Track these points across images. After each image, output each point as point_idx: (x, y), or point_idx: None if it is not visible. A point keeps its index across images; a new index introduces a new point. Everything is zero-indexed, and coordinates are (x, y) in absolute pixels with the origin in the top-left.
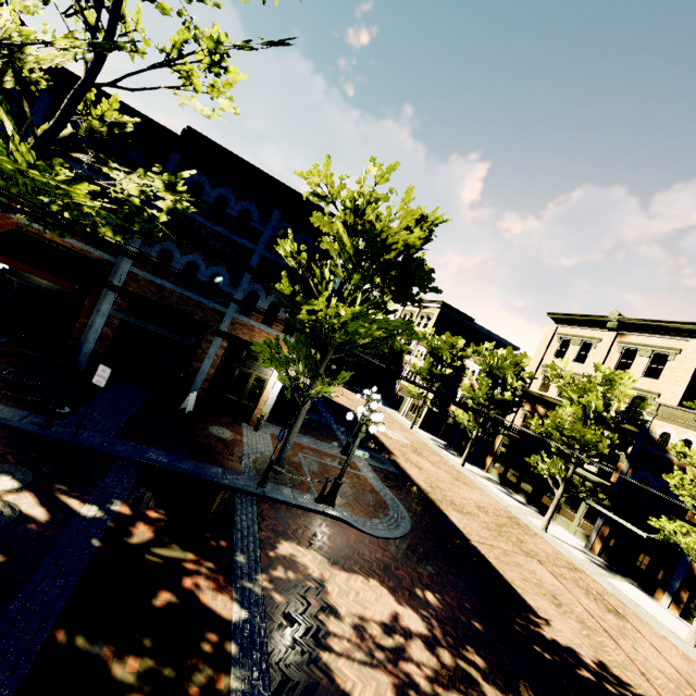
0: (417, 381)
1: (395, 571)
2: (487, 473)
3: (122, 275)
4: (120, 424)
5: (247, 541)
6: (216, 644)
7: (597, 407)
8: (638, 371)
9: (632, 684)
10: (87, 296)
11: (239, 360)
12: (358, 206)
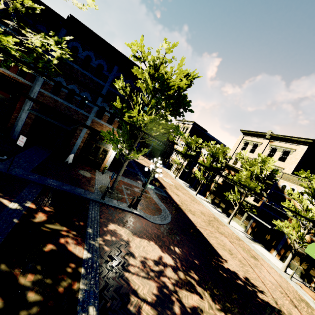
0: (179, 157)
1: (162, 238)
2: (206, 199)
3: (35, 92)
4: (33, 166)
5: (93, 222)
6: (74, 268)
7: (257, 172)
8: (276, 158)
9: (258, 286)
10: (17, 102)
11: (95, 140)
12: (156, 64)
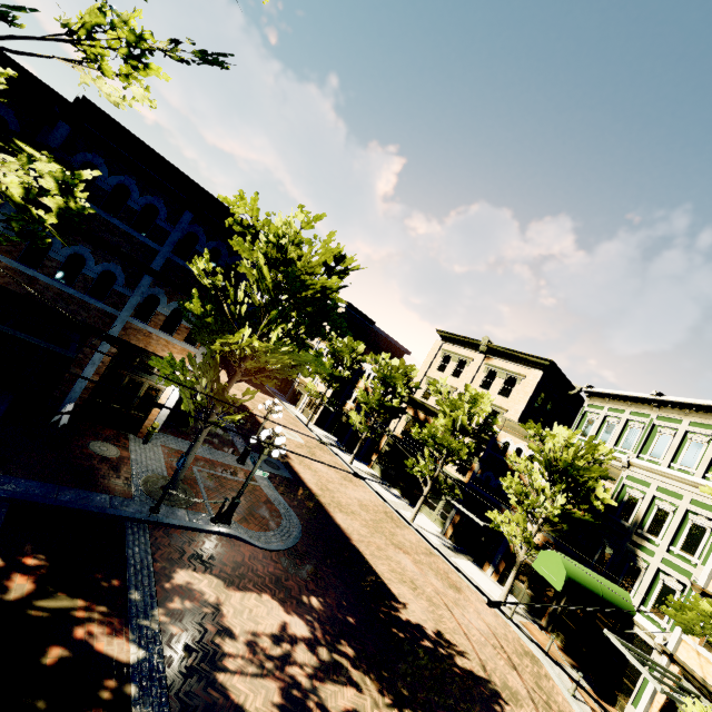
0: (316, 378)
1: (285, 582)
2: (372, 469)
3: None
4: None
5: (141, 575)
6: (116, 689)
7: (463, 421)
8: (496, 390)
9: (457, 644)
10: None
11: (130, 367)
12: (281, 242)
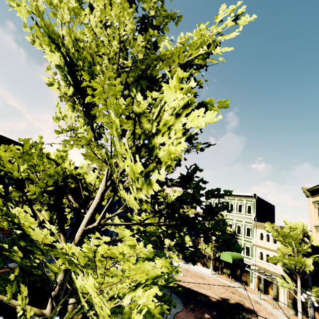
0: None
1: (198, 316)
2: None
3: None
4: None
5: None
6: None
7: None
8: None
9: (225, 297)
10: None
11: None
12: None
